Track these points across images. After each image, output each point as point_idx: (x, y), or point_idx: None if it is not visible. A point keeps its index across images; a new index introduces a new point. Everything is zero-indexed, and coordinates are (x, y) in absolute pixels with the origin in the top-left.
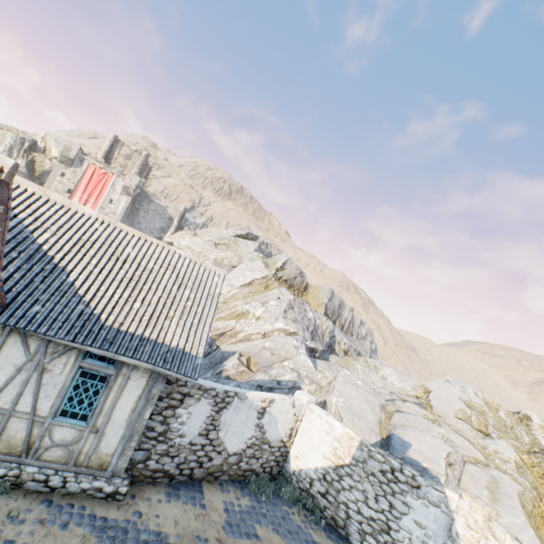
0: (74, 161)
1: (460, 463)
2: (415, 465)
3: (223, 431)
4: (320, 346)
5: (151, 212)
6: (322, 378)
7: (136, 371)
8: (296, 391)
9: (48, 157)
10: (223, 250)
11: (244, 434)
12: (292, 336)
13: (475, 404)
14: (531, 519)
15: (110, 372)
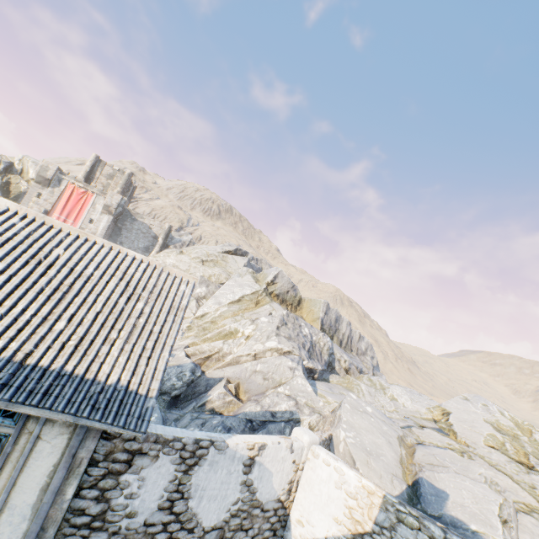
0: (51, 181)
1: (514, 517)
2: (460, 527)
3: (194, 498)
4: (318, 365)
5: (135, 231)
6: (324, 406)
7: (50, 426)
8: (294, 428)
9: (25, 179)
10: (210, 267)
11: (226, 499)
12: (287, 355)
13: (504, 426)
14: None
15: (5, 431)
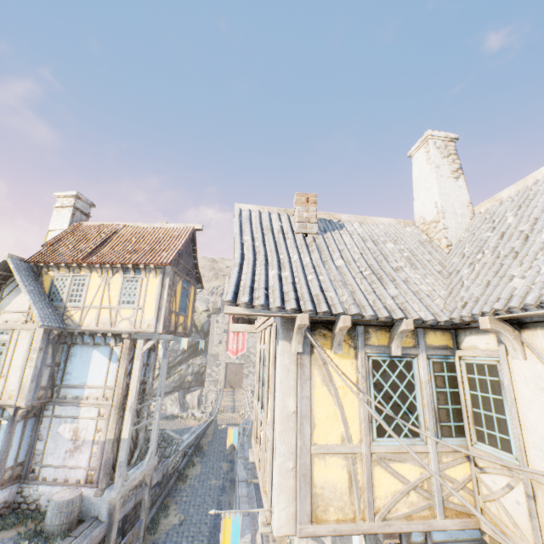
0: (220, 309)
1: None
2: None
3: None
4: None
5: None
6: None
7: None
8: None
9: (198, 313)
10: None
11: None
12: None
13: None
14: None
15: None
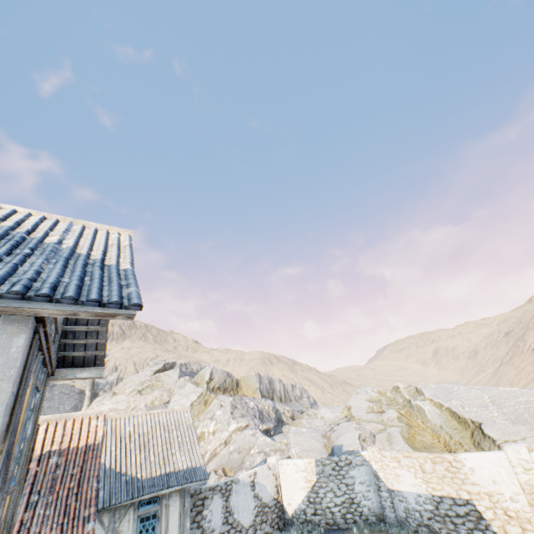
0: None
1: (370, 437)
2: (347, 453)
3: (235, 513)
4: (270, 424)
5: (57, 396)
6: (281, 444)
7: (171, 498)
8: (267, 459)
9: None
10: (149, 393)
11: (249, 508)
12: (247, 428)
13: (374, 397)
14: (409, 441)
15: (157, 509)
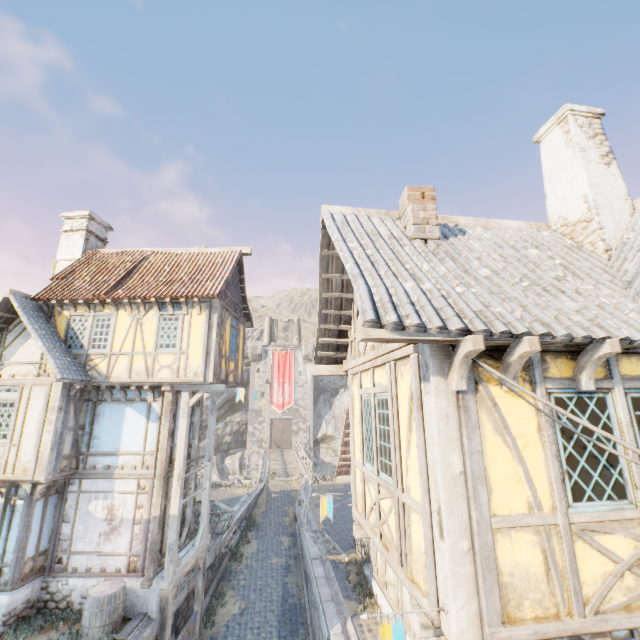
0: (261, 355)
1: None
2: None
3: None
4: None
5: None
6: None
7: None
8: None
9: None
10: None
11: None
12: None
13: None
14: None
15: None
